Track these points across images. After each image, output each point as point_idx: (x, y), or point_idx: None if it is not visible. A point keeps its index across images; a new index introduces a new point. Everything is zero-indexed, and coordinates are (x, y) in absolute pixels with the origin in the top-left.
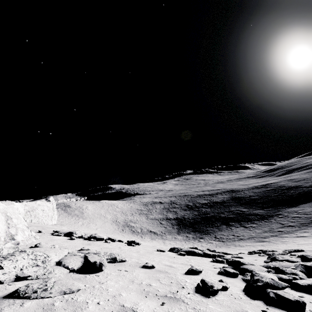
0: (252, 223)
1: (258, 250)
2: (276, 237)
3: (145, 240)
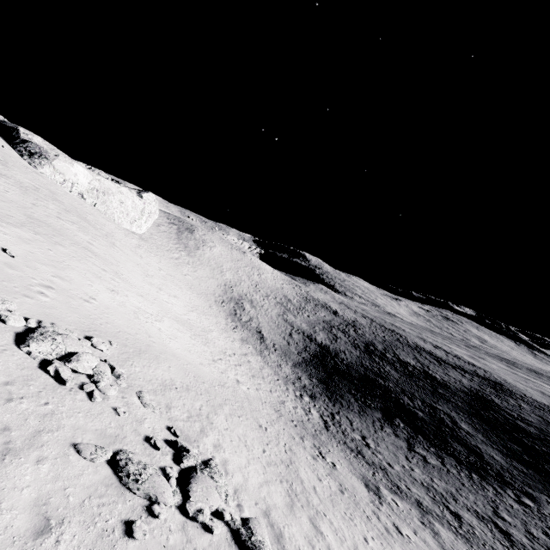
0: (438, 456)
1: (209, 460)
2: (419, 513)
3: (230, 332)
